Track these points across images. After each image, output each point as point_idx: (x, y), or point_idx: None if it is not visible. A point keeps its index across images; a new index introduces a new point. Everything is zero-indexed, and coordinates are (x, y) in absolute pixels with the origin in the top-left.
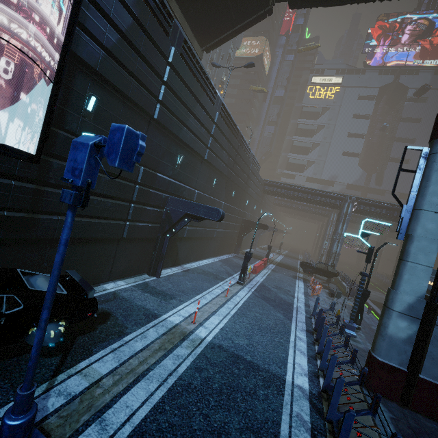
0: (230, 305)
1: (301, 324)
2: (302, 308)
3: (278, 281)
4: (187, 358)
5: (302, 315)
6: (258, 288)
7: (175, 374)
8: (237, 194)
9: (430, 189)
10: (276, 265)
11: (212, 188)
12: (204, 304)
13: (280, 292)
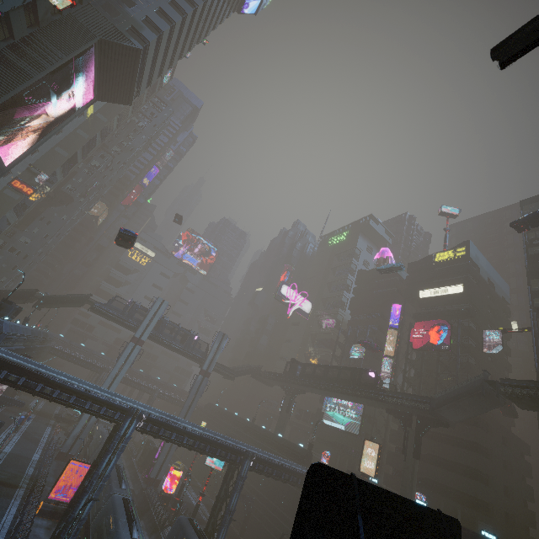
0: (12, 442)
1: (42, 447)
2: (45, 441)
3: (36, 428)
4: (5, 455)
5: (44, 444)
6: (24, 434)
7: (4, 458)
8: None
9: None
10: (37, 415)
11: None
12: (2, 443)
13: (36, 435)
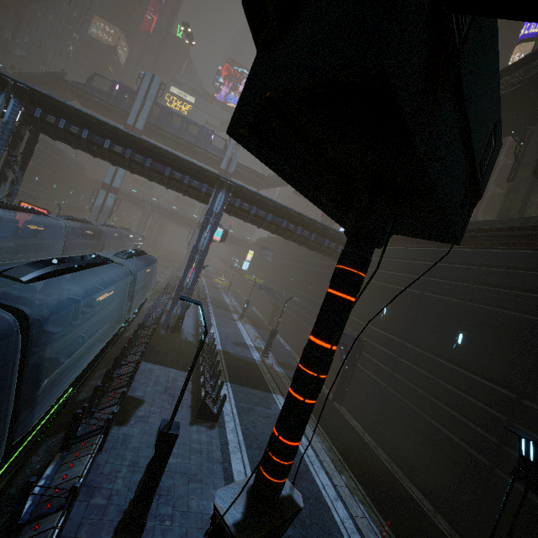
0: None
1: None
2: None
3: None
4: None
5: None
6: None
7: None
8: (59, 186)
9: (97, 201)
10: None
11: (35, 182)
12: None
13: None
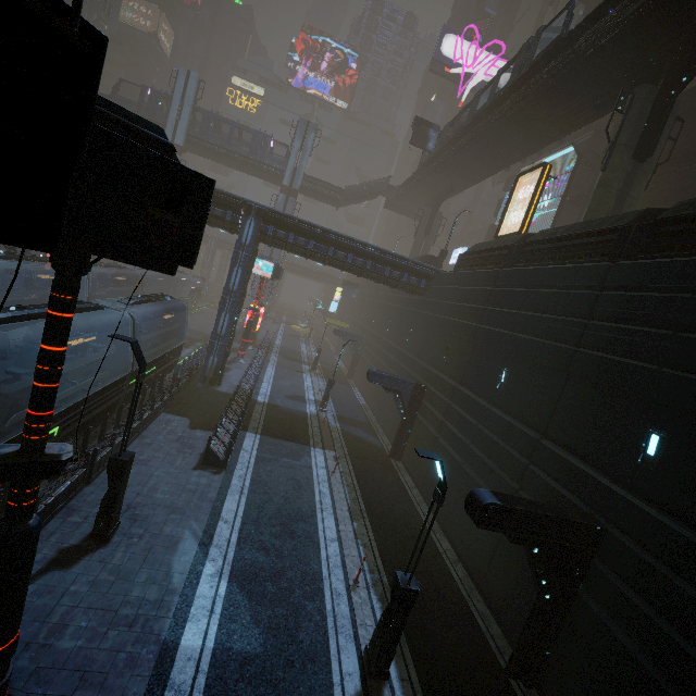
0: None
1: None
2: None
3: None
4: None
5: None
6: None
7: None
8: None
9: None
10: None
11: None
12: None
13: None
